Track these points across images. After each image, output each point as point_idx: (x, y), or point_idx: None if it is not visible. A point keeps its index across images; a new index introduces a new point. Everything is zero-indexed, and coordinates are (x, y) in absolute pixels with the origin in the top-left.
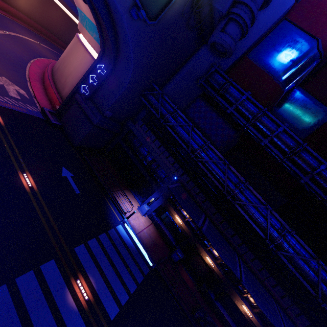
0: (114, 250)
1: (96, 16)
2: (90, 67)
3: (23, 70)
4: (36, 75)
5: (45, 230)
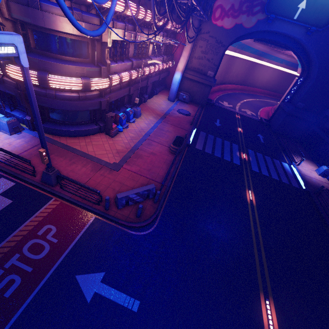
0: (272, 164)
1: (296, 52)
2: (293, 84)
3: (258, 109)
4: (265, 110)
5: (239, 140)
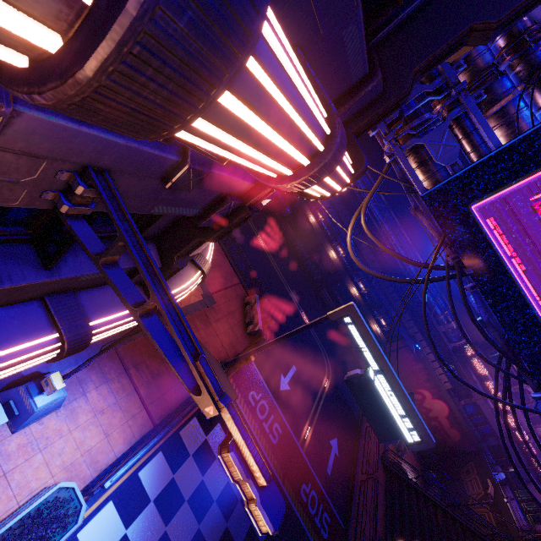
0: None
1: None
2: None
3: None
4: None
5: None
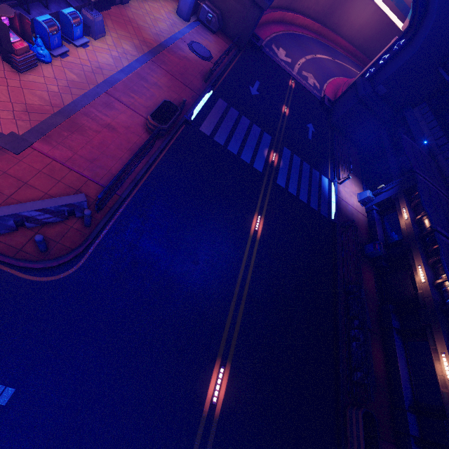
0: (308, 177)
1: None
2: (387, 48)
3: (328, 78)
4: (336, 83)
5: (277, 128)
